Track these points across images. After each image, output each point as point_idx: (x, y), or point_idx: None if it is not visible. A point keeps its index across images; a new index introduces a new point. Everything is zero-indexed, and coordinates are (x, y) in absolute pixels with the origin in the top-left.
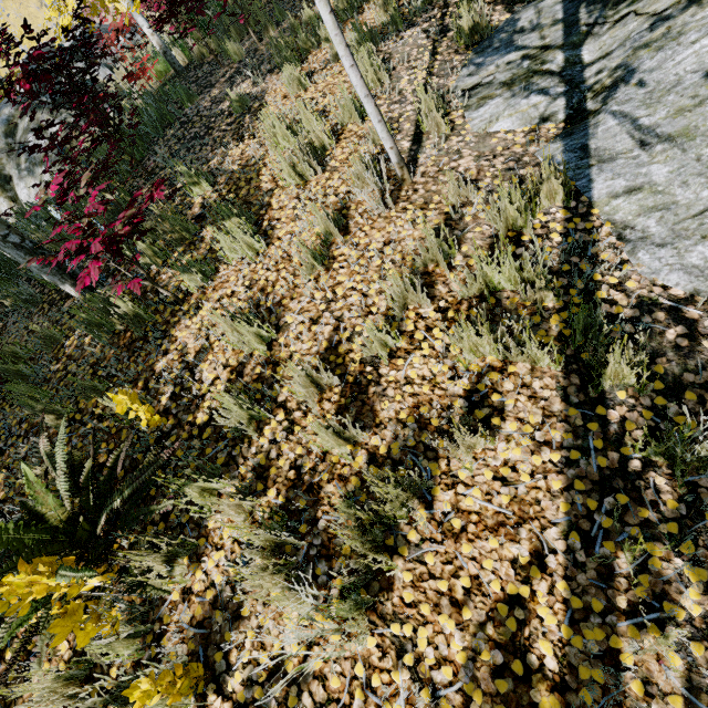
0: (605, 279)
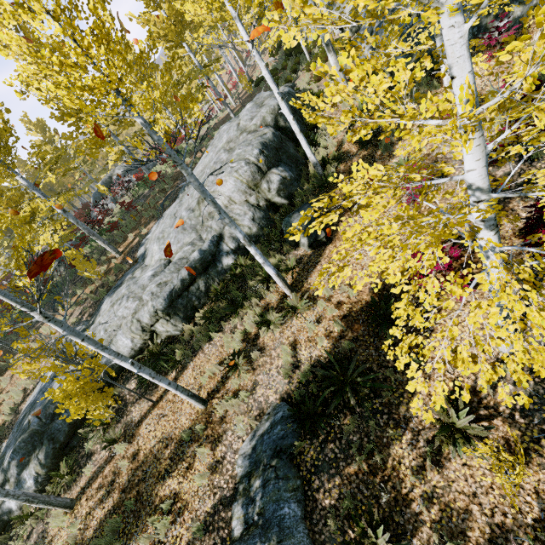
0: (24, 402)
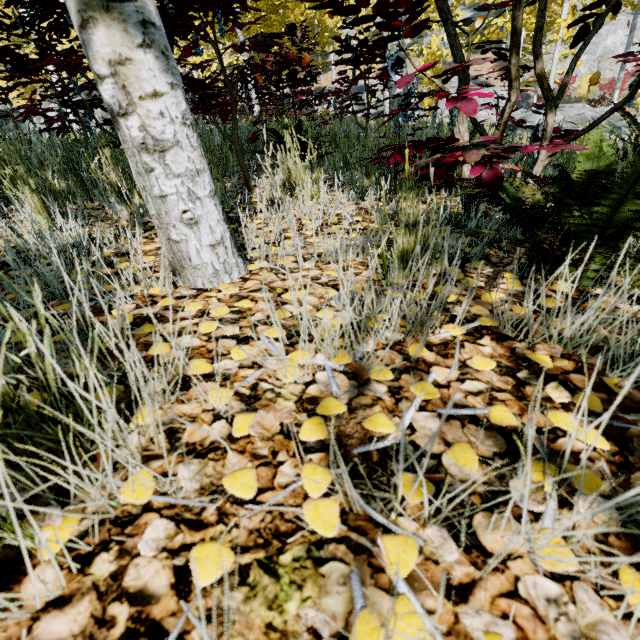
0: None
